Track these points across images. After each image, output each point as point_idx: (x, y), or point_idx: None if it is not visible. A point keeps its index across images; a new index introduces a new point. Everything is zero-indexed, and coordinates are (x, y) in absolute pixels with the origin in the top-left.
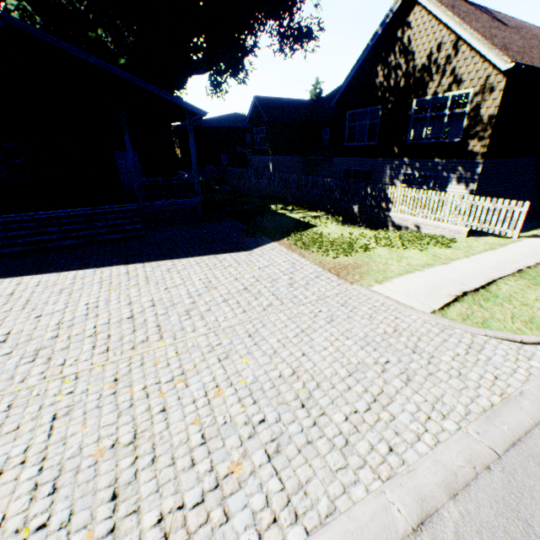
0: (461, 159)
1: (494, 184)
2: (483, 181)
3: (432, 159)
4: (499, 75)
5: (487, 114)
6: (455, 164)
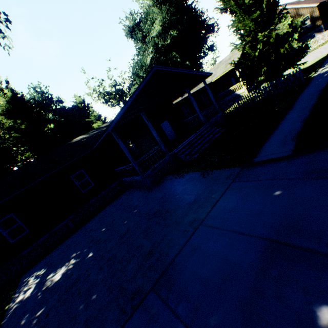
0: (315, 29)
1: (325, 30)
2: (324, 30)
3: (305, 35)
4: (314, 8)
5: (316, 16)
6: (314, 31)
